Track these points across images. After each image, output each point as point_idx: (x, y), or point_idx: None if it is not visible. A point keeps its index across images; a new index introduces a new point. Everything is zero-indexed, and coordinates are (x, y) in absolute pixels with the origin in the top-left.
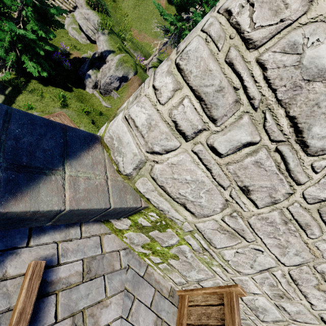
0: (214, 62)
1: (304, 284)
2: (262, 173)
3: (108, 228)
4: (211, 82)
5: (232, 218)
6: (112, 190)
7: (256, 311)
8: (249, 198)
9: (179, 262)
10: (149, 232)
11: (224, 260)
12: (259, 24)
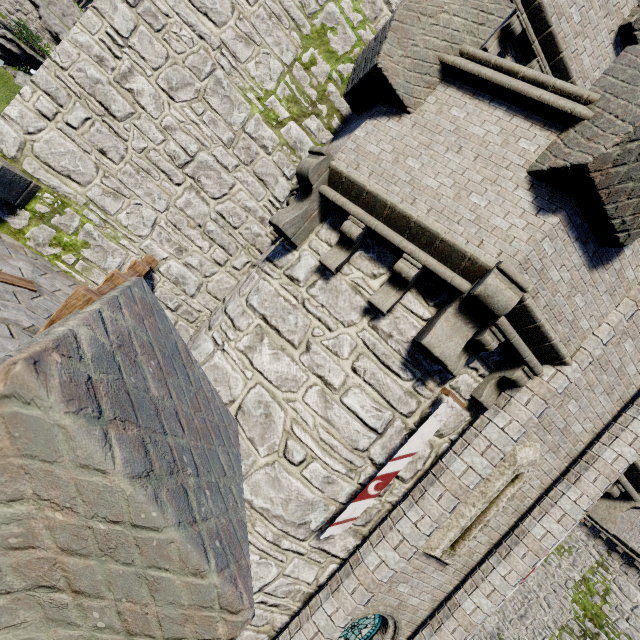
0: (50, 77)
1: (183, 227)
2: (105, 137)
3: (6, 233)
4: (52, 86)
5: (108, 179)
6: (0, 160)
7: (181, 285)
8: (108, 158)
9: (92, 250)
10: (51, 220)
11: (124, 228)
12: (65, 61)
